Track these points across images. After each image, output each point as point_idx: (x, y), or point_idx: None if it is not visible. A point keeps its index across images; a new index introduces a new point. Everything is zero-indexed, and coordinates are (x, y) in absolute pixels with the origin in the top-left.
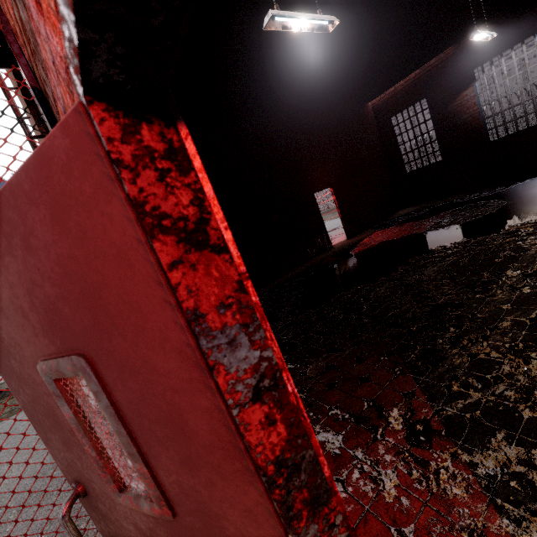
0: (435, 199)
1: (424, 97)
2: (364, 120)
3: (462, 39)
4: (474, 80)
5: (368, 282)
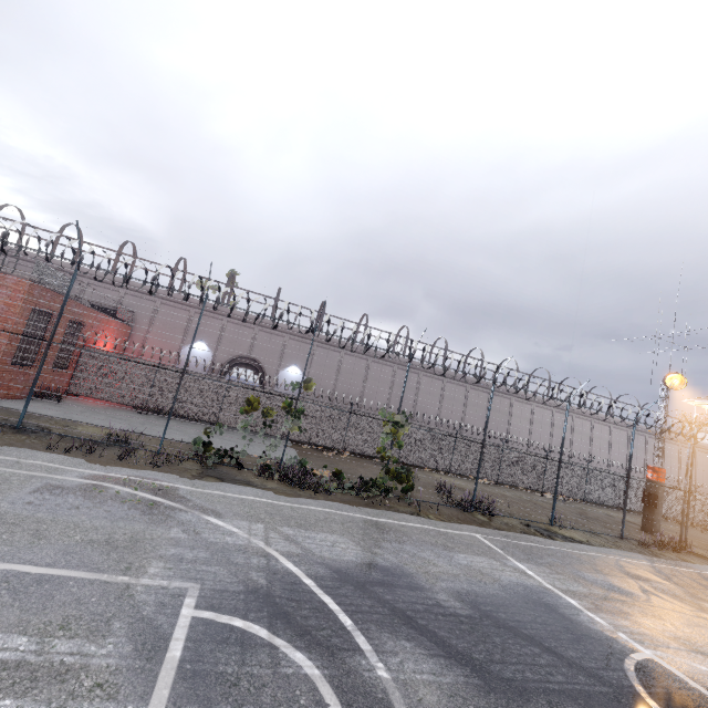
0: None
1: None
2: None
3: None
4: None
5: None
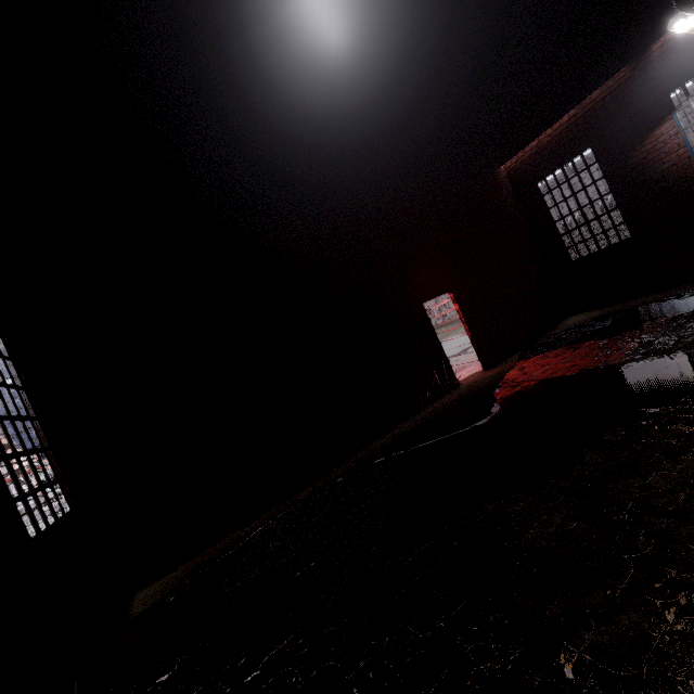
0: (626, 298)
1: (587, 148)
2: (496, 191)
3: (642, 54)
4: (672, 109)
5: (522, 487)
